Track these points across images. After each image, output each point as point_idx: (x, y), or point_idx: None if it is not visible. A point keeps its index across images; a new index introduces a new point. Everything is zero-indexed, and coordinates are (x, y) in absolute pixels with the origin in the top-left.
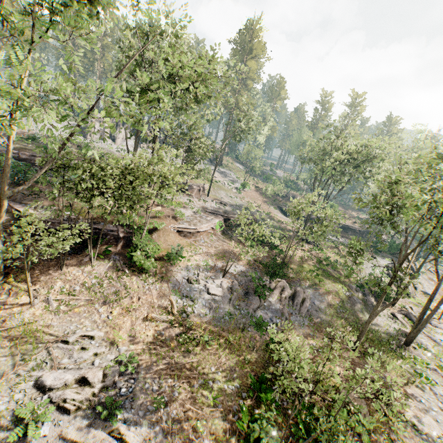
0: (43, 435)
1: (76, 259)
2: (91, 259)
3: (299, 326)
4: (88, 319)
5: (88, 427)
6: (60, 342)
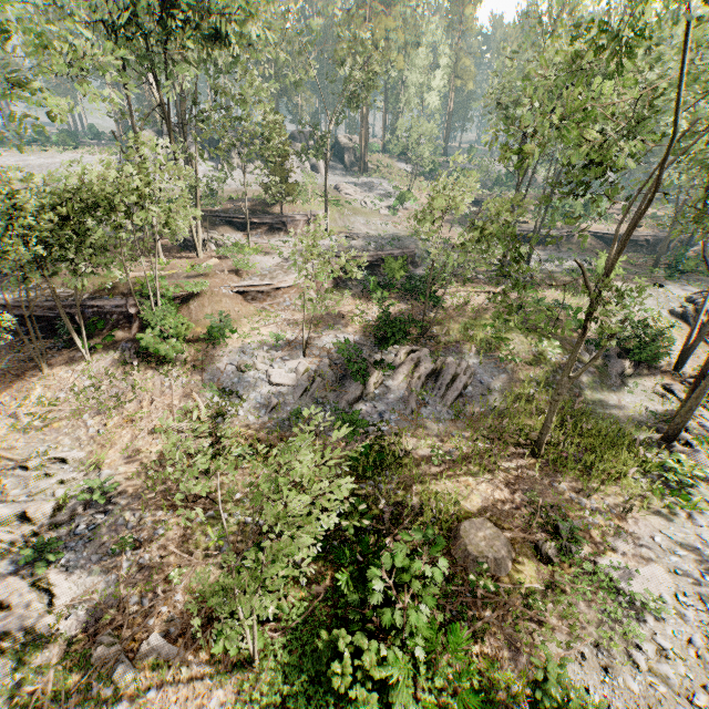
0: None
1: (67, 355)
2: (82, 353)
3: (434, 422)
4: (70, 436)
5: (10, 575)
6: (20, 469)
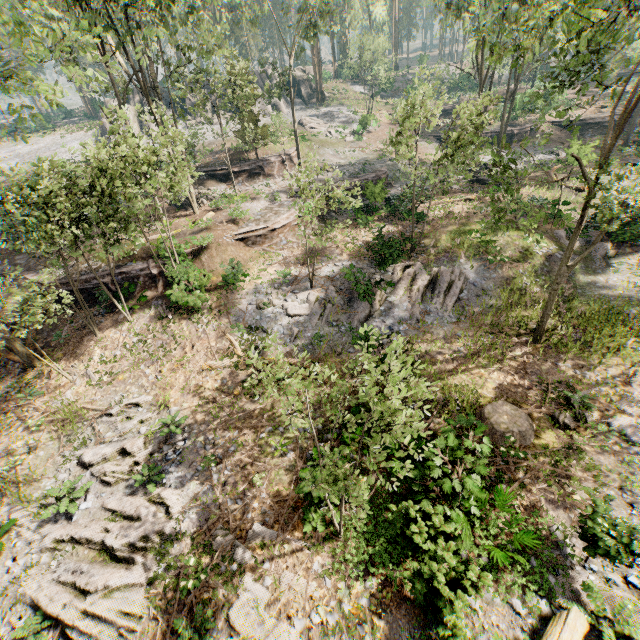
0: (86, 508)
1: (111, 319)
2: (124, 315)
3: (439, 327)
4: (135, 385)
5: (129, 496)
6: (105, 416)
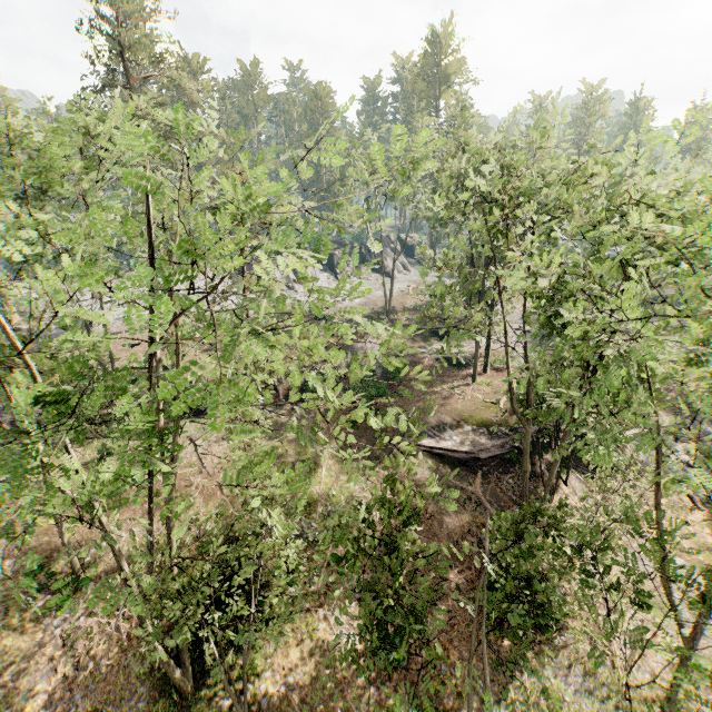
0: None
1: (541, 483)
2: (567, 478)
3: None
4: None
5: None
6: None
